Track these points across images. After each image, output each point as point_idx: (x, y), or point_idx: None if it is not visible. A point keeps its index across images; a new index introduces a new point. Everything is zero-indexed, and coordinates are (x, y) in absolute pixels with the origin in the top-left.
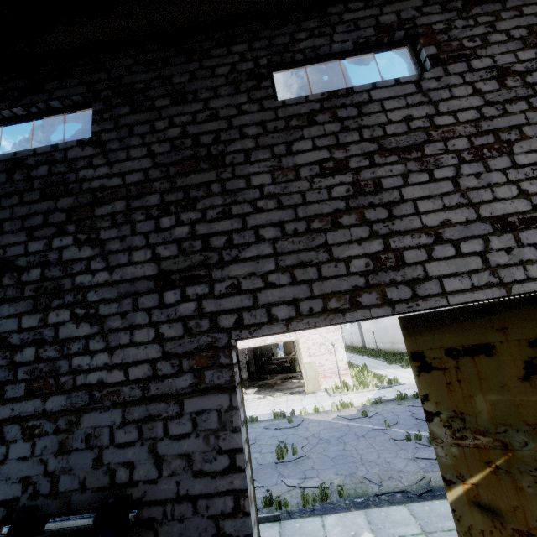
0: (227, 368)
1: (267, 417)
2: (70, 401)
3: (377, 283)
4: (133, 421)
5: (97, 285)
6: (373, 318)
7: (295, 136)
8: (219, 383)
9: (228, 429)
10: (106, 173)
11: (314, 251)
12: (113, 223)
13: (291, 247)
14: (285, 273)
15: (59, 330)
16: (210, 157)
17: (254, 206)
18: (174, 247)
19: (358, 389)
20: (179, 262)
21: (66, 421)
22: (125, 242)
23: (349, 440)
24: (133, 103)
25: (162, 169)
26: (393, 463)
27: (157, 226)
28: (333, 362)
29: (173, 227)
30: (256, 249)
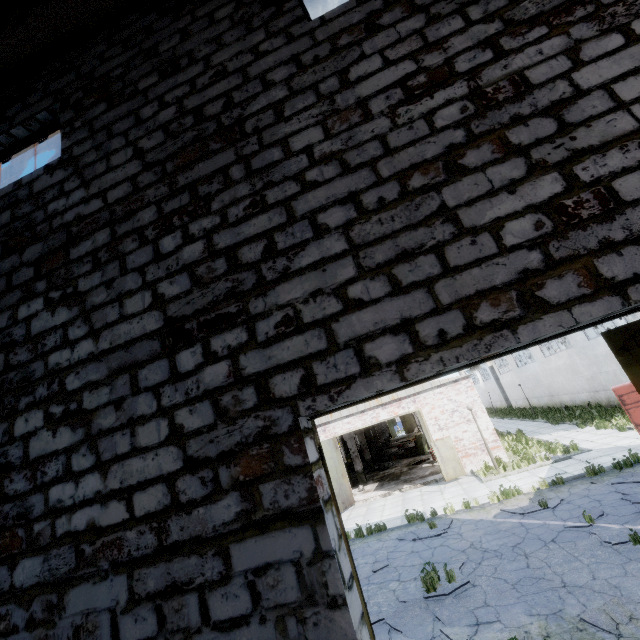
0: (300, 474)
1: (398, 522)
2: (49, 566)
3: (570, 254)
4: (147, 597)
5: (78, 363)
6: (577, 329)
7: (350, 58)
8: (289, 505)
9: (320, 601)
10: (81, 197)
11: (423, 226)
12: (95, 264)
13: (379, 231)
14: (377, 277)
15: (30, 444)
16: (221, 131)
17: (302, 182)
18: (183, 278)
19: (520, 467)
20: (195, 299)
21: (44, 604)
22: (113, 287)
23: (532, 550)
24: (110, 96)
25: (155, 170)
26: (626, 588)
27: (156, 253)
28: (474, 433)
29: (179, 248)
30: (317, 249)
